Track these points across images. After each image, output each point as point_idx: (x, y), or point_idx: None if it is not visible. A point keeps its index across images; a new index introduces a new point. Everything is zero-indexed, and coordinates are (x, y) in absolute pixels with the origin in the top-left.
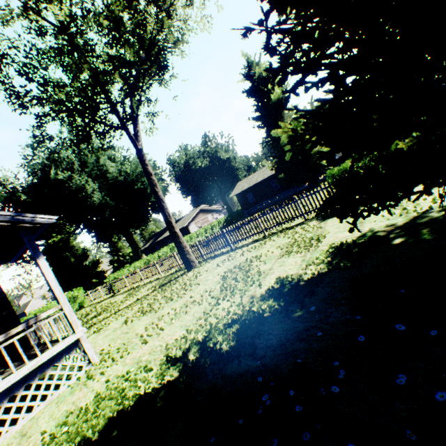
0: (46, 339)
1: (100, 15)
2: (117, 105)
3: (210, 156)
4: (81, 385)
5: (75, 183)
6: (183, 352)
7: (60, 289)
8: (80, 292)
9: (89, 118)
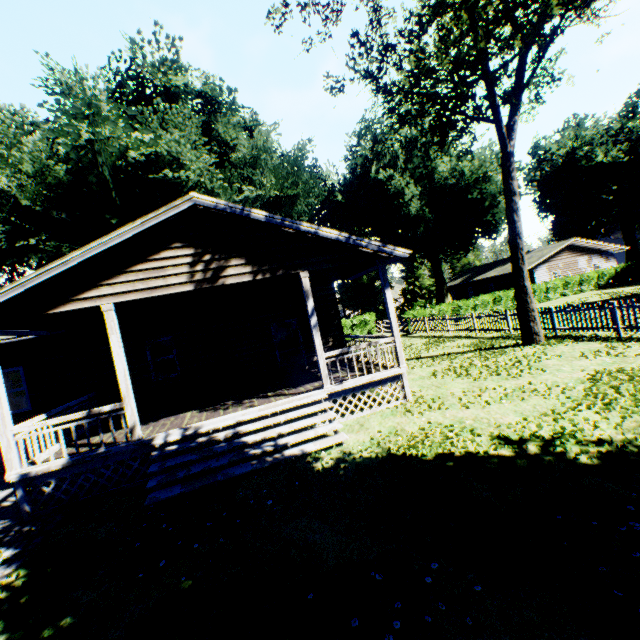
0: (379, 362)
1: None
2: (496, 86)
3: (632, 139)
4: (399, 412)
5: (393, 185)
6: (520, 439)
7: (396, 323)
8: (371, 318)
9: (451, 109)
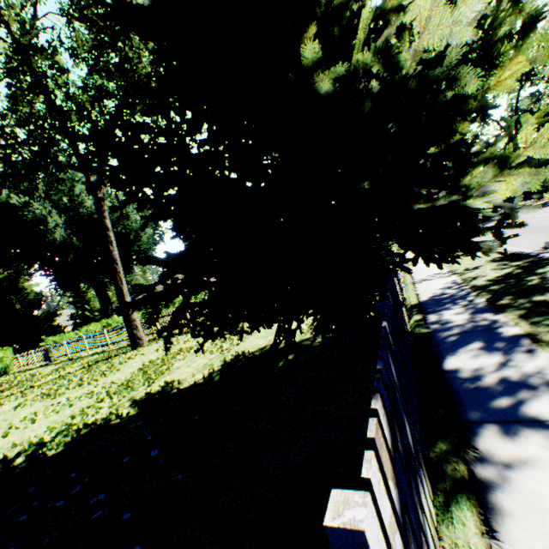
0: None
1: (56, 53)
2: (76, 145)
3: None
4: None
5: (34, 212)
6: (18, 453)
7: None
8: (7, 353)
9: (38, 152)
